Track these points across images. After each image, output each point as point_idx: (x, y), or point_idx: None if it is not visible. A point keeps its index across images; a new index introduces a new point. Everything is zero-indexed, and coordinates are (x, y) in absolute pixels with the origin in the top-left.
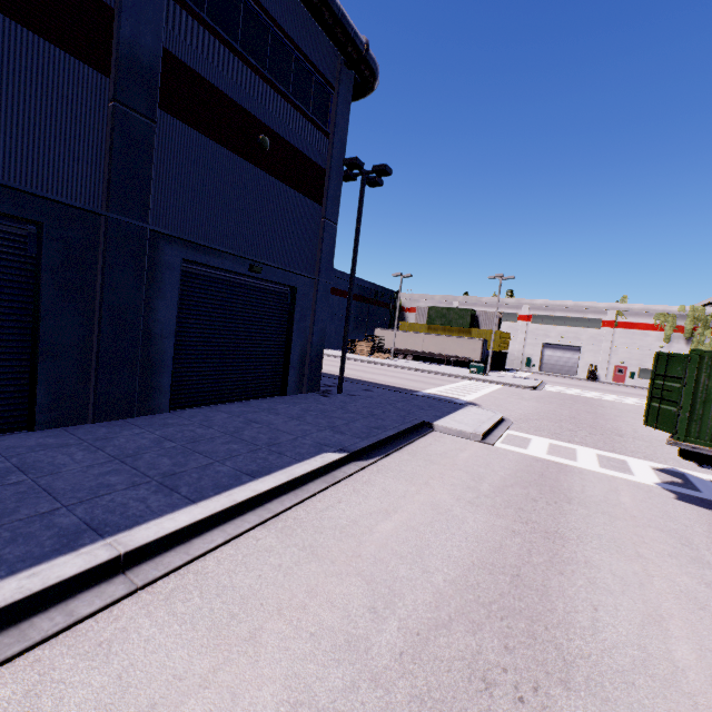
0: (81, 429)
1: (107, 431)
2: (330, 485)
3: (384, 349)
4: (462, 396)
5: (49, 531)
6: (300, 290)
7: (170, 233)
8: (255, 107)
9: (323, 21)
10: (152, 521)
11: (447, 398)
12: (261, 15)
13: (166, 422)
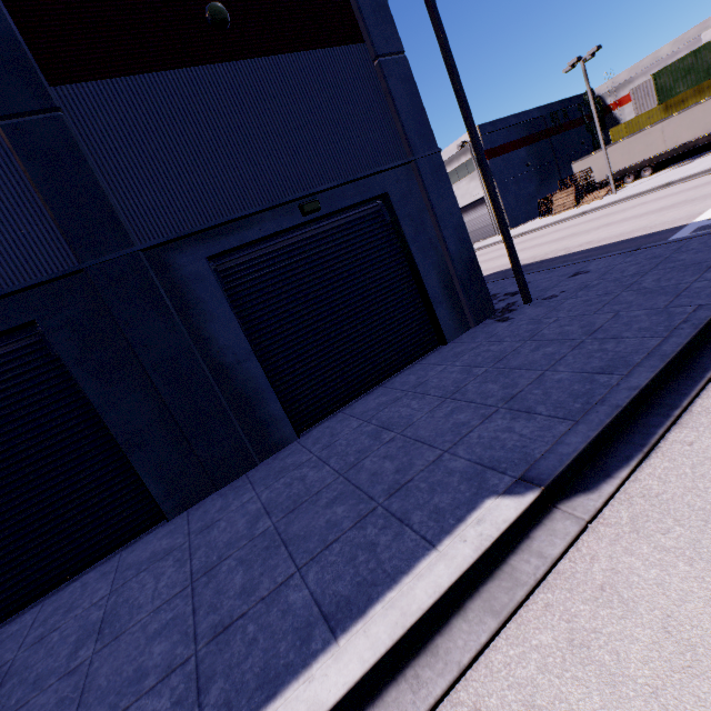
0: (200, 509)
1: (220, 505)
2: (504, 621)
3: (597, 184)
4: None
5: None
6: (395, 194)
7: (166, 238)
8: None
9: None
10: None
11: None
12: None
13: (283, 465)
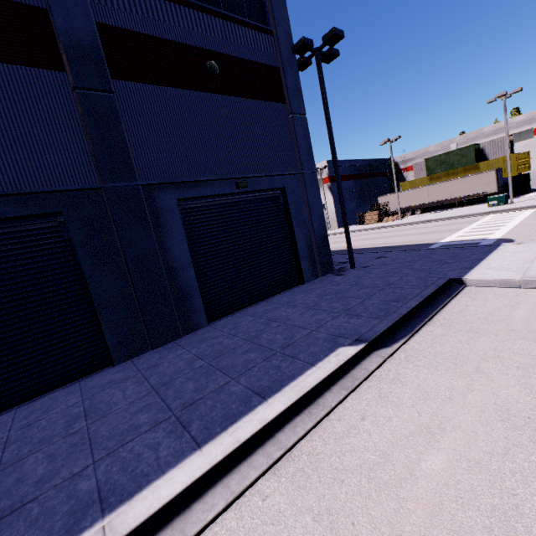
0: (142, 359)
1: (158, 356)
2: (350, 392)
3: (391, 212)
4: (488, 235)
5: (67, 504)
6: (289, 189)
7: (158, 181)
8: (193, 38)
9: None
10: (154, 482)
11: (471, 242)
12: None
13: (203, 337)
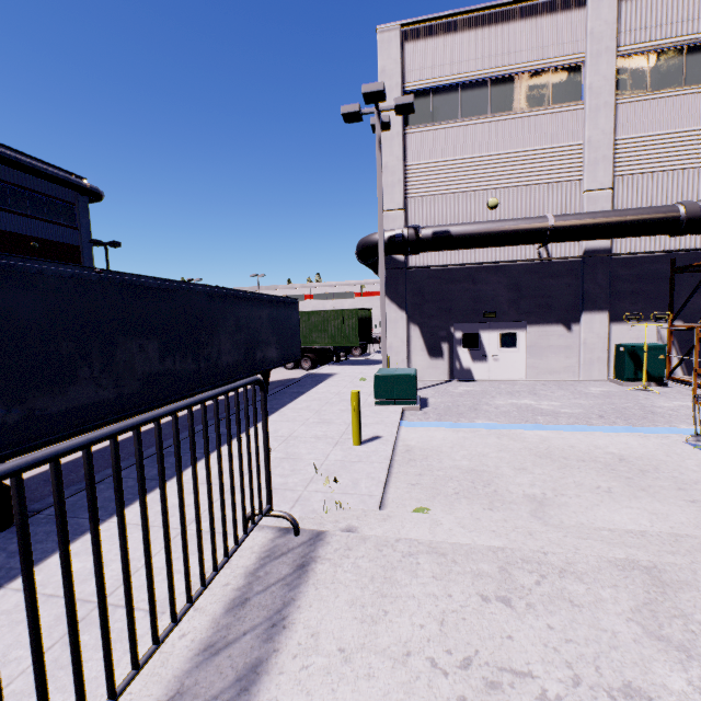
0: None
1: None
2: None
3: None
4: None
5: None
6: None
7: None
8: (26, 231)
9: (57, 184)
10: None
11: None
12: (20, 189)
13: None
